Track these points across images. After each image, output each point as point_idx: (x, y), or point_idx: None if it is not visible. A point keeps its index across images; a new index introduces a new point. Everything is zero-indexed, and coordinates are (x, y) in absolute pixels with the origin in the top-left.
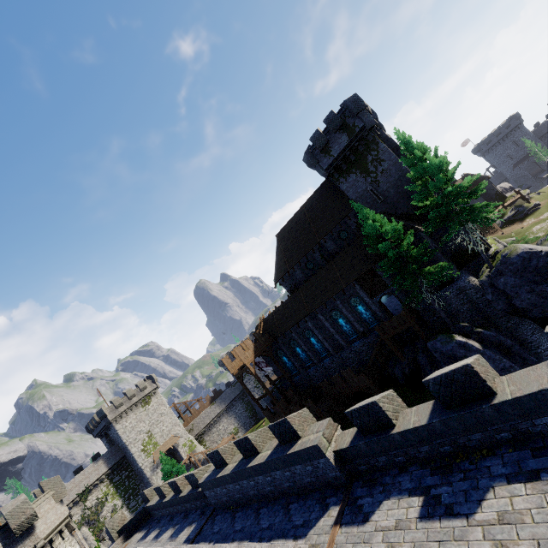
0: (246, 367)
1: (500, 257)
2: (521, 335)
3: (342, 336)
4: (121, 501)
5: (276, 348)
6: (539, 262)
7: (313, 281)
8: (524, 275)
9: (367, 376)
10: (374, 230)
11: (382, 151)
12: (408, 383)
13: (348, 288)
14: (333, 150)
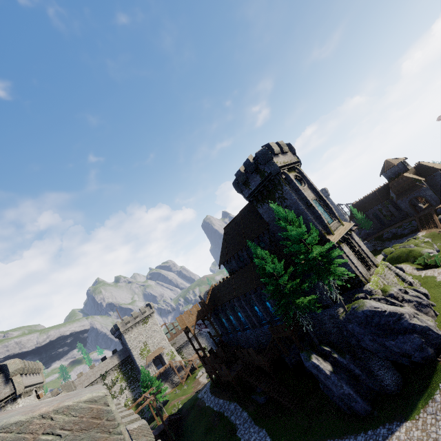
0: (188, 328)
1: (350, 308)
2: (370, 367)
3: (257, 318)
4: (125, 383)
5: (218, 312)
6: (381, 320)
7: (240, 273)
8: (367, 327)
9: (267, 356)
10: (261, 265)
11: (285, 191)
12: (294, 369)
13: (259, 287)
14: (251, 185)
